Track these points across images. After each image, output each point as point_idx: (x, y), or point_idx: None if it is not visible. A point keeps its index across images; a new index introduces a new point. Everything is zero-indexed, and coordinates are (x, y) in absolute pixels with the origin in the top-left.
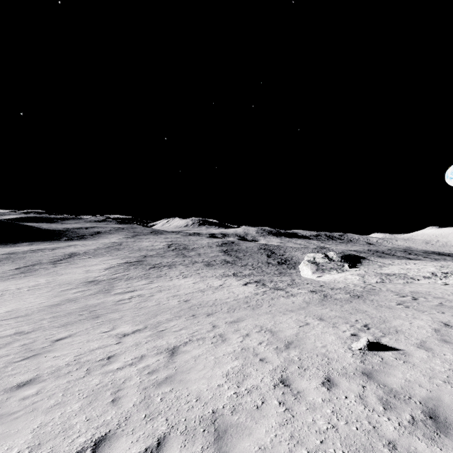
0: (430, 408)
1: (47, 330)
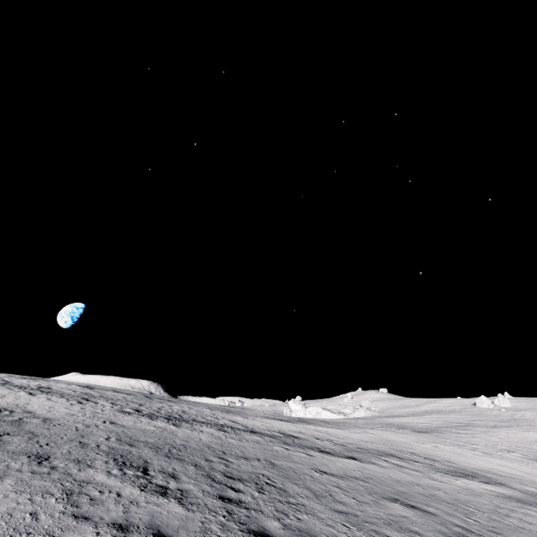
0: (520, 410)
1: (532, 420)
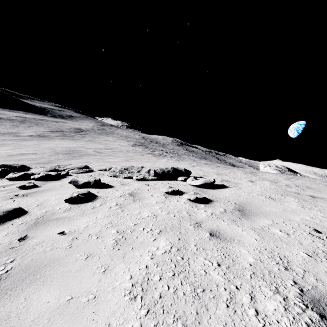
0: None
1: None
